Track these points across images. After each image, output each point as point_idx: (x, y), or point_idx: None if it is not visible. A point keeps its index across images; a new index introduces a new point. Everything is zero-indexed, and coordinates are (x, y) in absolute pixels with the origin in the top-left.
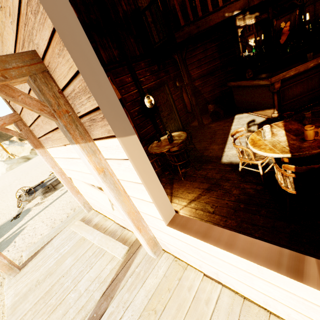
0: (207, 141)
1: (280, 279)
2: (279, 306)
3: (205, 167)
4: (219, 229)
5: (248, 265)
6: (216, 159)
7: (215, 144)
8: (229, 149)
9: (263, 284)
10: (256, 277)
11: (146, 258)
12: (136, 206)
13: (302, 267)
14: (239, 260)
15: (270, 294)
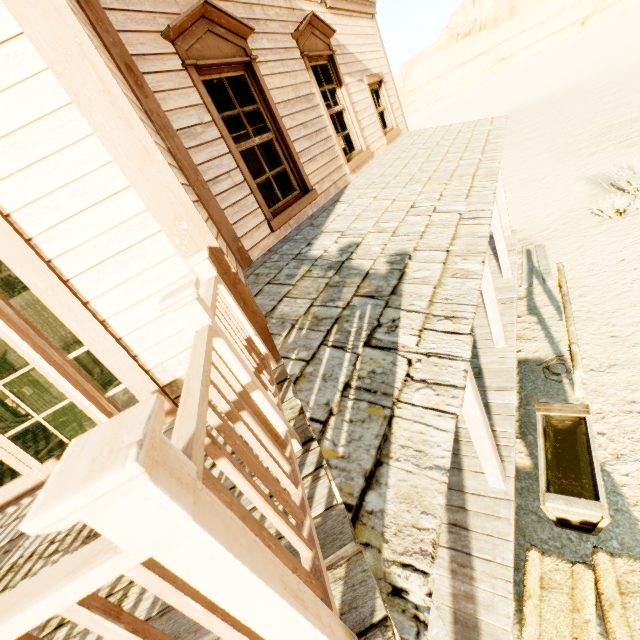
0: None
1: None
2: None
3: None
4: None
5: None
6: None
7: None
8: None
9: None
10: None
11: None
12: None
13: None
14: None
15: None
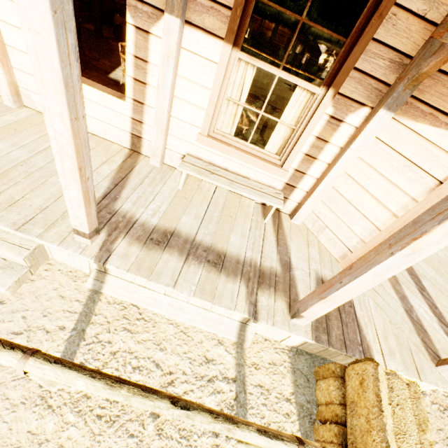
0: (100, 54)
1: (112, 101)
2: (111, 130)
3: (89, 72)
4: (86, 79)
5: (99, 96)
6: (104, 72)
7: (108, 60)
8: (121, 71)
9: (105, 111)
10: (102, 106)
11: (1, 106)
12: (5, 36)
13: (123, 97)
14: (94, 93)
15: (107, 120)
